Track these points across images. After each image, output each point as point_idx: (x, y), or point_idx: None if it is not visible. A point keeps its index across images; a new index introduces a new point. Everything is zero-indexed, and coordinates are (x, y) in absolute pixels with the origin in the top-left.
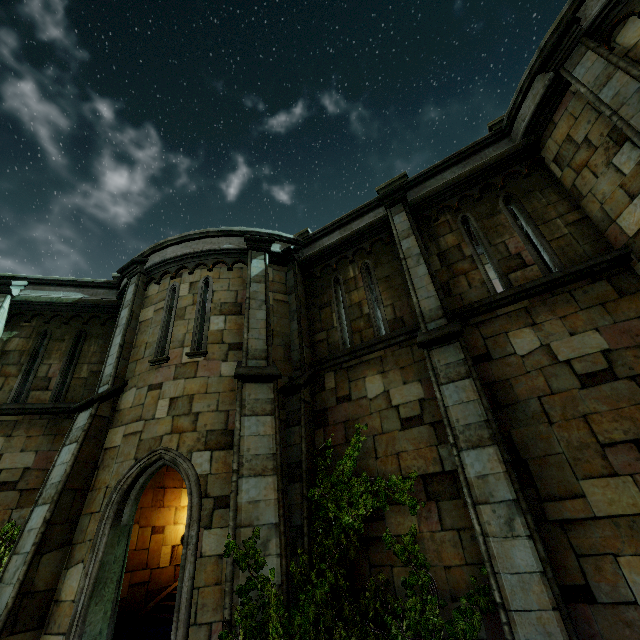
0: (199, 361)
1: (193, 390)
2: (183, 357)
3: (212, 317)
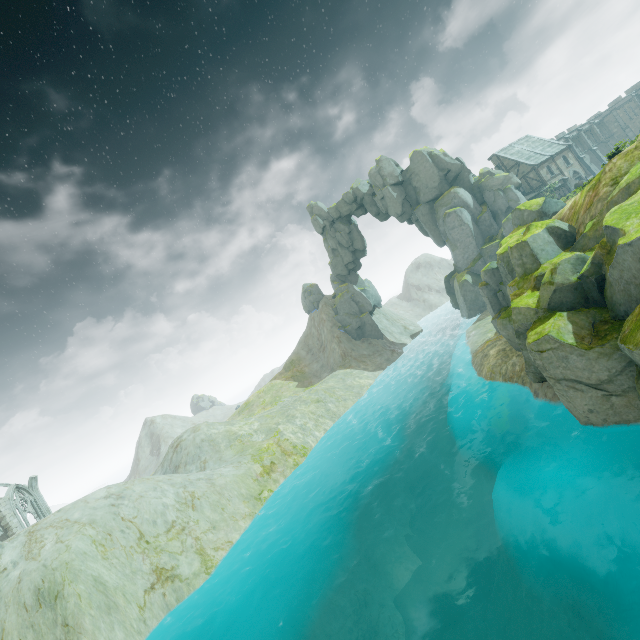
0: (637, 117)
1: (639, 120)
2: (635, 118)
3: (634, 111)
